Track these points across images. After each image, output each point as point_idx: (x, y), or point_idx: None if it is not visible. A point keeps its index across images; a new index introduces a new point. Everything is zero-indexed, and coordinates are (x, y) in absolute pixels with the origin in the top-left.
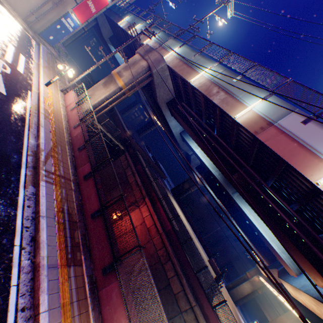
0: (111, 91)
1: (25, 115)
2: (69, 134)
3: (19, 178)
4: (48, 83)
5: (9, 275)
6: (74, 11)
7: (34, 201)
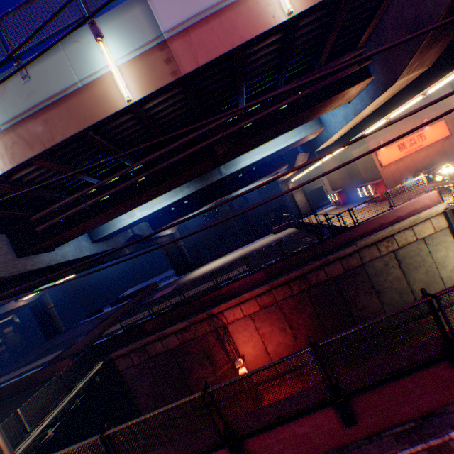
0: None
1: None
2: None
3: None
4: None
5: None
6: None
7: None
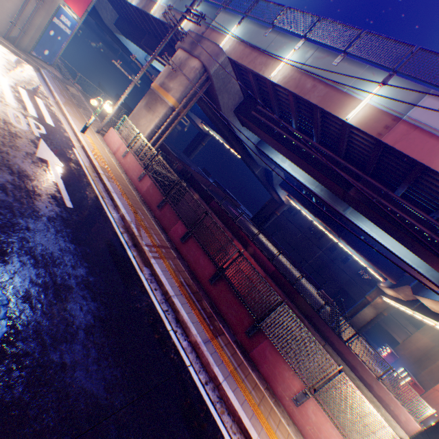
0: (161, 115)
1: (91, 184)
2: (137, 190)
3: (131, 262)
4: (84, 128)
5: (181, 358)
6: (67, 2)
7: (155, 282)
